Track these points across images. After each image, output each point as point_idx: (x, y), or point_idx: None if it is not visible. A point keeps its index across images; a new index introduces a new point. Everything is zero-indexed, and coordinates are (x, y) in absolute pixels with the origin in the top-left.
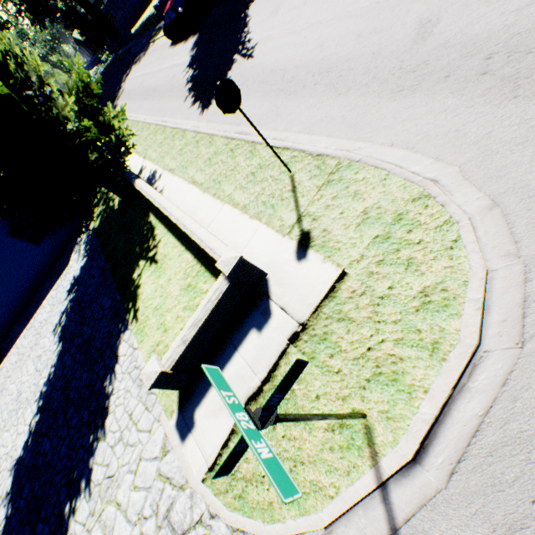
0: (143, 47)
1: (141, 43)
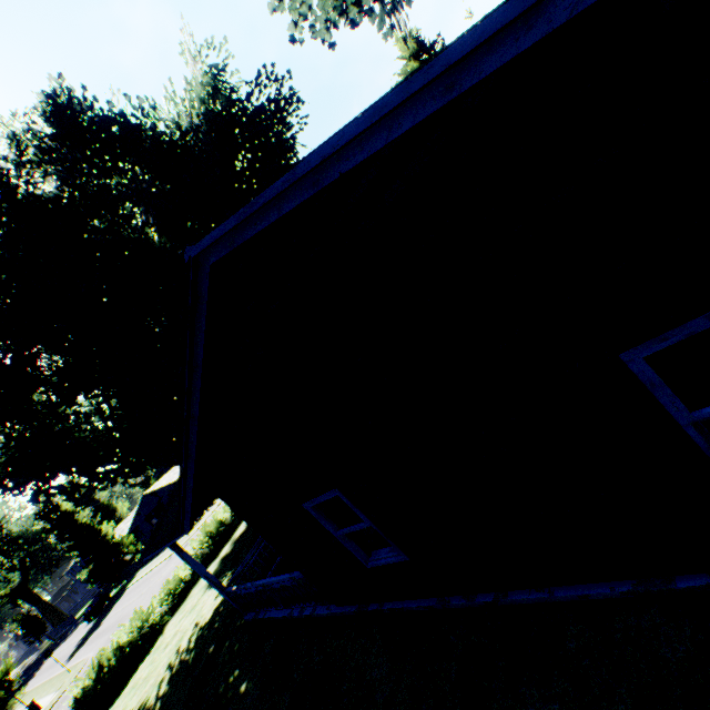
0: (76, 627)
1: (77, 623)
